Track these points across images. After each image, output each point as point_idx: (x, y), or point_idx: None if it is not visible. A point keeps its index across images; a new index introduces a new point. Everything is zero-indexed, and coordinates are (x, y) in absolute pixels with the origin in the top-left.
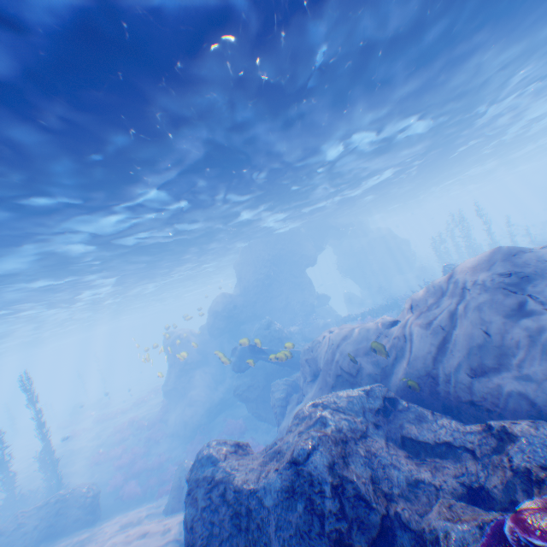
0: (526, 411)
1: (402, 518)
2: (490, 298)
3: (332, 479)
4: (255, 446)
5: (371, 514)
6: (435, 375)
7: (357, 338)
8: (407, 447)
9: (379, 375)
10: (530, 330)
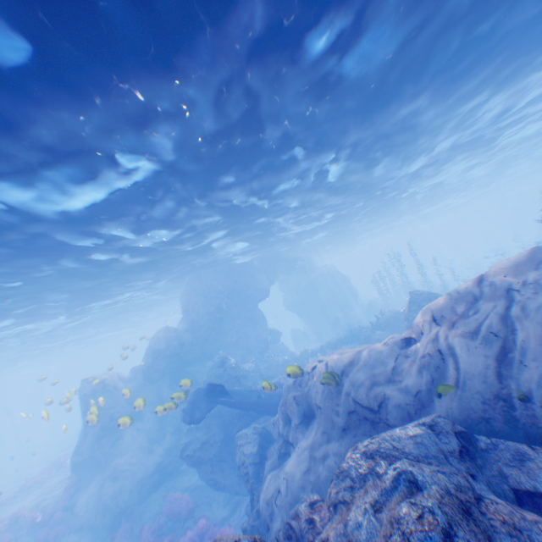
0: None
1: None
2: None
3: None
4: (211, 528)
5: None
6: (506, 395)
7: (369, 362)
8: (525, 504)
9: (413, 405)
10: None
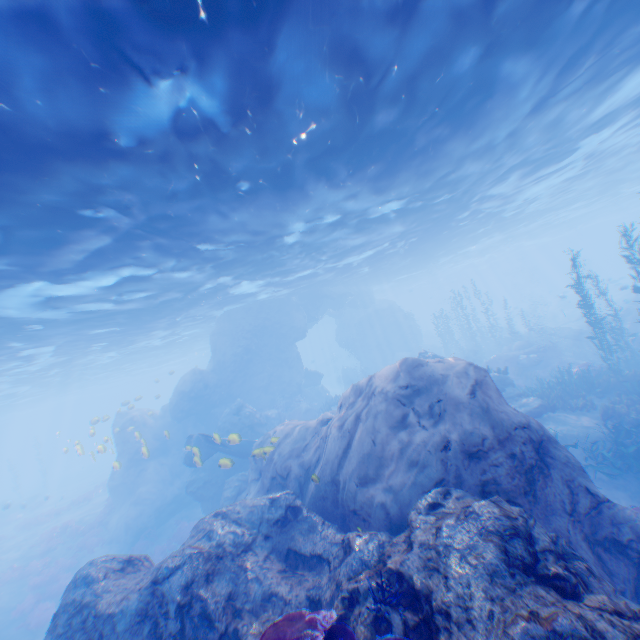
0: (384, 522)
1: (240, 634)
2: (385, 408)
3: (182, 597)
4: None
5: (210, 631)
6: (338, 482)
7: (296, 436)
8: (290, 559)
9: (304, 478)
10: (403, 442)
